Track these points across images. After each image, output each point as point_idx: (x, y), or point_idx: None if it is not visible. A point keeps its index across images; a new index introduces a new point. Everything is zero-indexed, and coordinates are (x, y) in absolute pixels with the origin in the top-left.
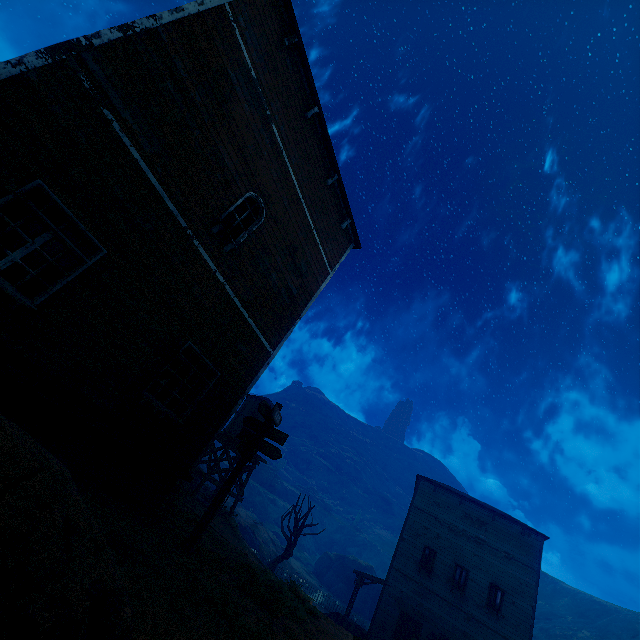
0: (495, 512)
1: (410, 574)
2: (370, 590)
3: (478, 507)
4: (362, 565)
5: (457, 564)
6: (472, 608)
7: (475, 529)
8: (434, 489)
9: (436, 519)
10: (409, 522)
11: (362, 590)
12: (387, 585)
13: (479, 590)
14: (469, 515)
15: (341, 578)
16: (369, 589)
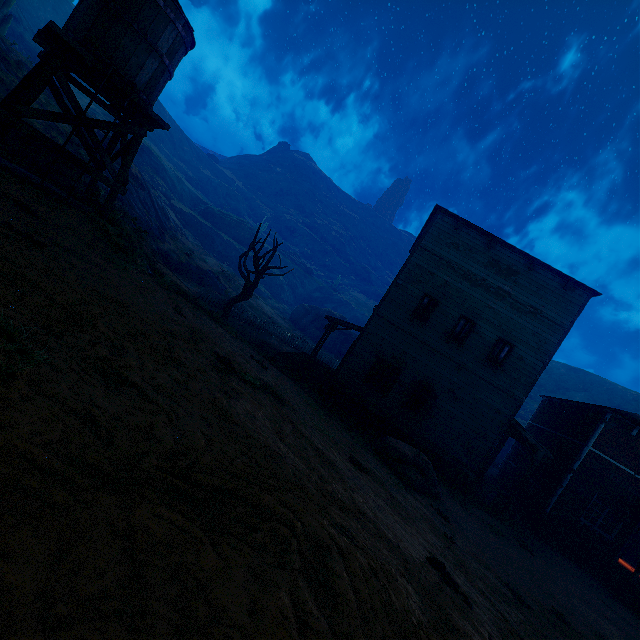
0: (537, 260)
1: (398, 323)
2: (341, 335)
3: (514, 253)
4: (336, 316)
5: (462, 316)
6: (468, 360)
7: (500, 279)
8: (456, 227)
9: (449, 265)
10: (410, 266)
11: (334, 335)
12: (366, 332)
13: (482, 344)
14: (497, 262)
15: (315, 325)
16: (340, 334)
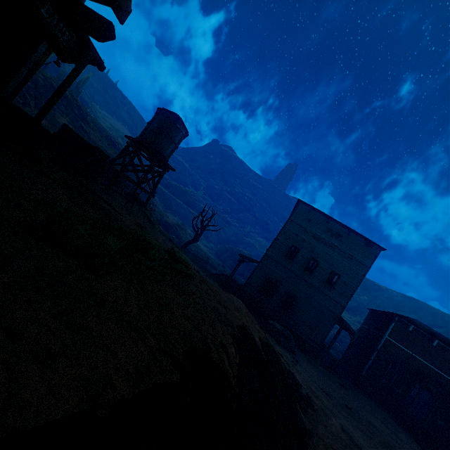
0: (352, 230)
1: (278, 260)
2: (248, 266)
3: (339, 226)
4: (245, 253)
5: (312, 258)
6: (315, 282)
7: (332, 239)
8: (309, 210)
9: (305, 230)
10: (284, 230)
11: (243, 265)
12: (260, 264)
13: (323, 273)
14: (331, 230)
15: (231, 258)
16: (247, 265)
